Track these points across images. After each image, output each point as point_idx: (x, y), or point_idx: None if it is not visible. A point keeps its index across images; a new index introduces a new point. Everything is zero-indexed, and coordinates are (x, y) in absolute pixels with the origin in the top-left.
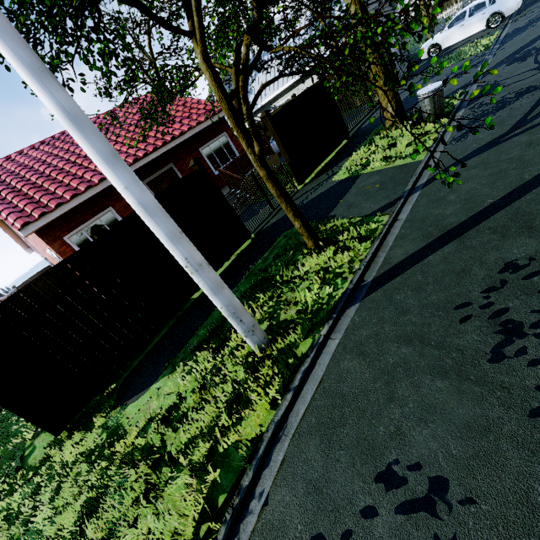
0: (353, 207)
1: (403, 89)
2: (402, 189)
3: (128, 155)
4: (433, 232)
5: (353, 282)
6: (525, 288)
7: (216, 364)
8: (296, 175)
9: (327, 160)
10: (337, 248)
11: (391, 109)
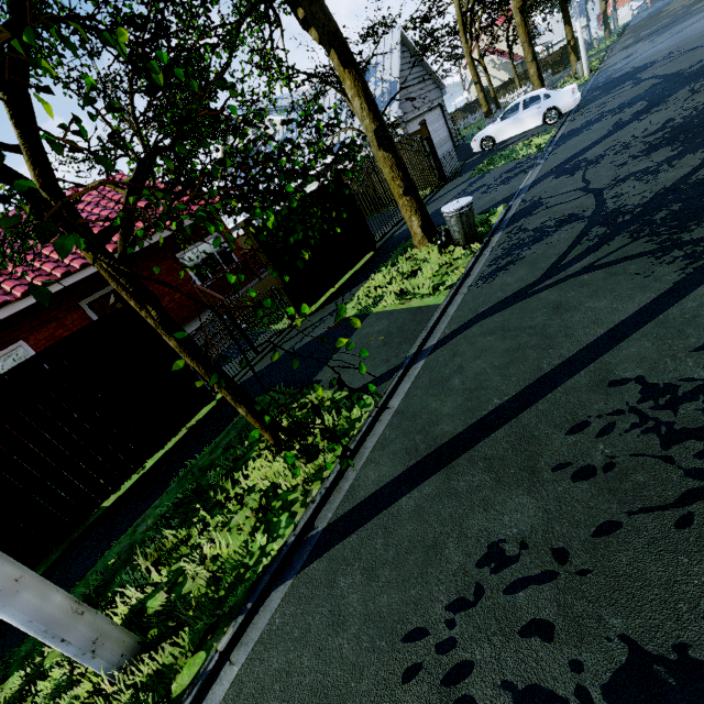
0: (344, 371)
1: (449, 189)
2: (406, 350)
3: (57, 266)
4: (419, 446)
5: (297, 529)
6: (503, 618)
7: (53, 691)
8: (294, 304)
9: (344, 280)
10: (303, 447)
11: (416, 223)
